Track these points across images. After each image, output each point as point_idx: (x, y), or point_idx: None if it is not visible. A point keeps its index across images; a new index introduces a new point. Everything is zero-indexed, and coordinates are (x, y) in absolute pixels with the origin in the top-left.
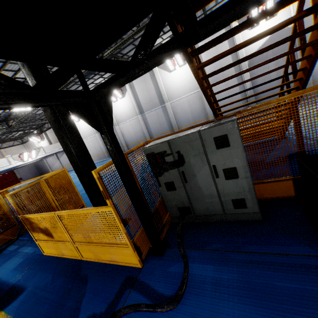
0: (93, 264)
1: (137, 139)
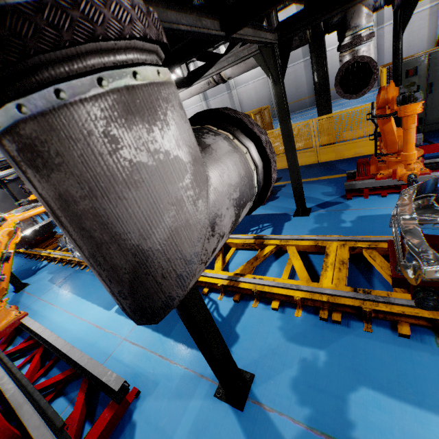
0: (335, 160)
1: None
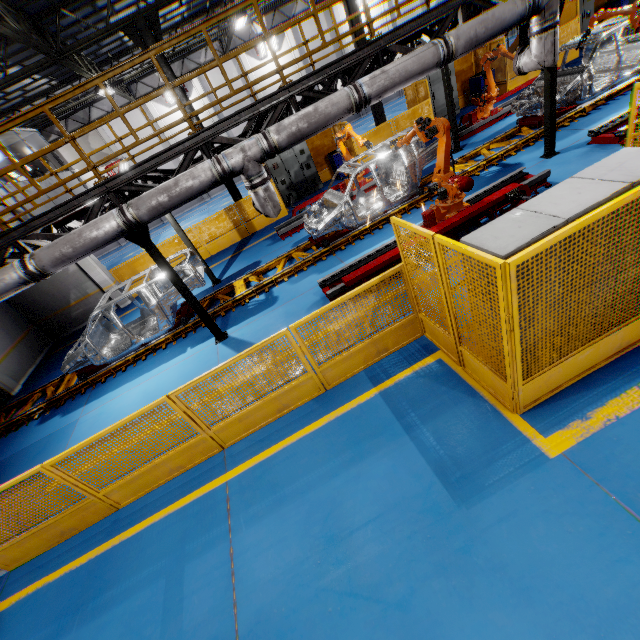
0: None
1: None
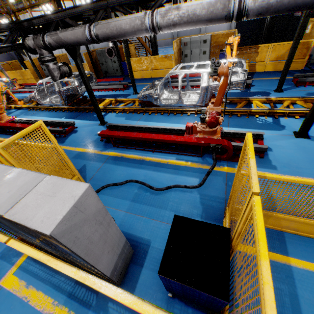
0: None
1: (102, 46)
